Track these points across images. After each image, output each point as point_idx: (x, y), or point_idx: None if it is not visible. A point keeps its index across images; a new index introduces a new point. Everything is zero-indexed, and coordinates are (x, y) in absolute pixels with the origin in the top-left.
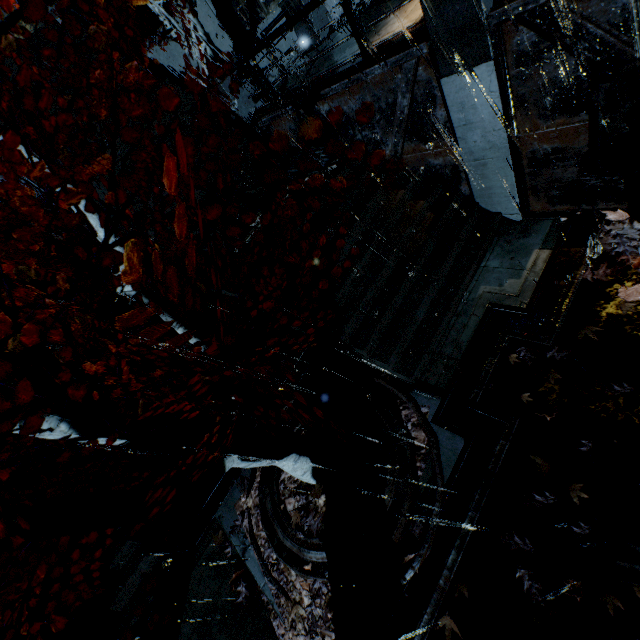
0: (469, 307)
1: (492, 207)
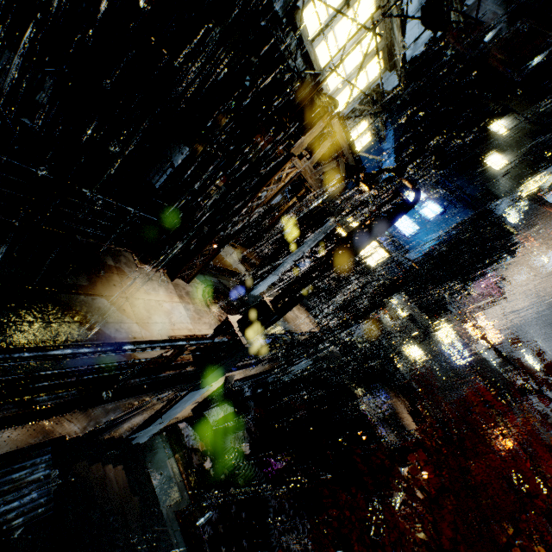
0: (169, 528)
1: (137, 441)
